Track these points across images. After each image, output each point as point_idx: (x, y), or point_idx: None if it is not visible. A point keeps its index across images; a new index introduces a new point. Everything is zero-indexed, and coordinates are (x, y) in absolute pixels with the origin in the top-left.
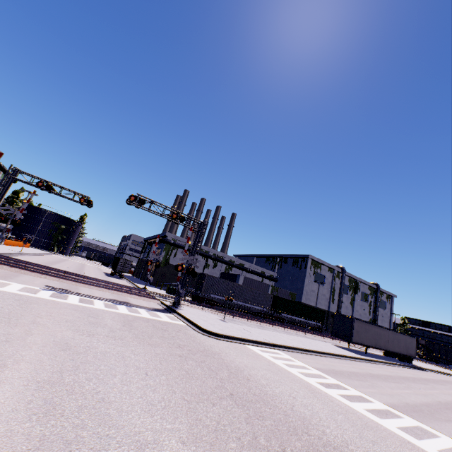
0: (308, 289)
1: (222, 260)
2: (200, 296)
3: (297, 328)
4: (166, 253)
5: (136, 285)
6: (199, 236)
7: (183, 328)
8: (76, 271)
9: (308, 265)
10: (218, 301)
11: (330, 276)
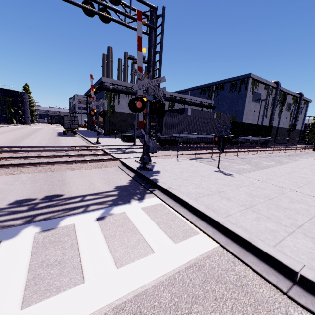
0: (247, 109)
1: (164, 98)
2: (162, 139)
3: (255, 148)
4: (108, 101)
5: (88, 141)
6: (153, 41)
7: (254, 312)
8: (14, 140)
9: (248, 85)
10: (181, 139)
11: (265, 93)
